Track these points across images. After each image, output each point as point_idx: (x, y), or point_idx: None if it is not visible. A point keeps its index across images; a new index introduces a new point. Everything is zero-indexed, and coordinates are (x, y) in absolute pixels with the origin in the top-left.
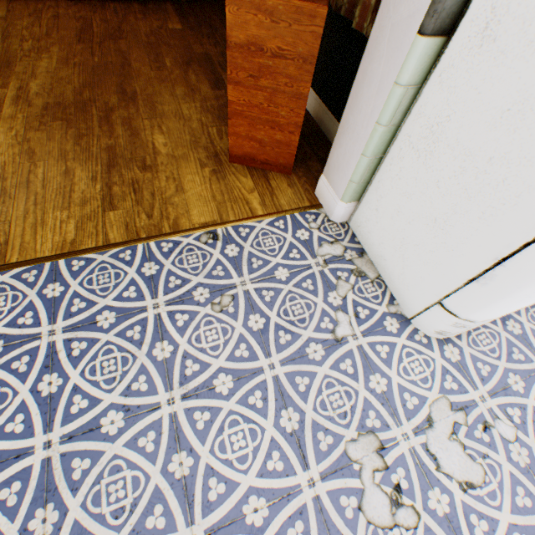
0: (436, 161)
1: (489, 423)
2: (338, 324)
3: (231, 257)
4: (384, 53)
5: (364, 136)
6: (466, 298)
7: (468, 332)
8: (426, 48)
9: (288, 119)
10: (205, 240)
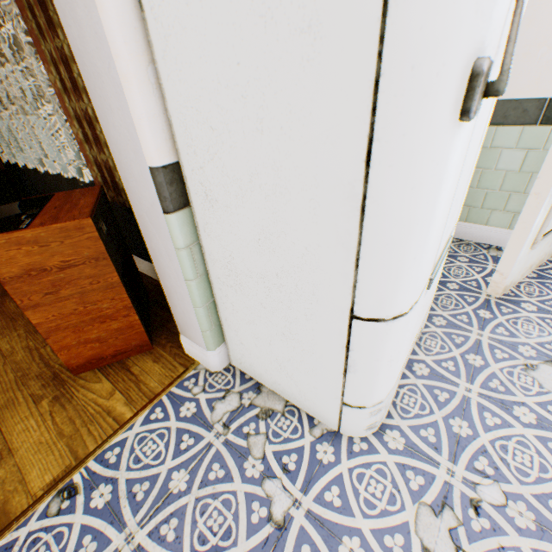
0: (249, 289)
1: (475, 498)
2: (272, 500)
3: (103, 507)
4: (155, 232)
5: (185, 293)
6: (356, 389)
7: (393, 402)
8: (180, 218)
9: (115, 306)
10: (56, 507)
